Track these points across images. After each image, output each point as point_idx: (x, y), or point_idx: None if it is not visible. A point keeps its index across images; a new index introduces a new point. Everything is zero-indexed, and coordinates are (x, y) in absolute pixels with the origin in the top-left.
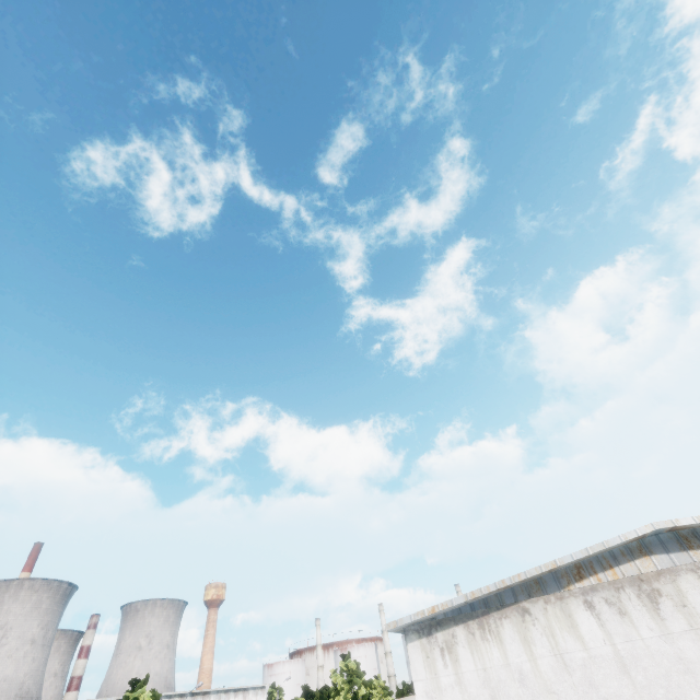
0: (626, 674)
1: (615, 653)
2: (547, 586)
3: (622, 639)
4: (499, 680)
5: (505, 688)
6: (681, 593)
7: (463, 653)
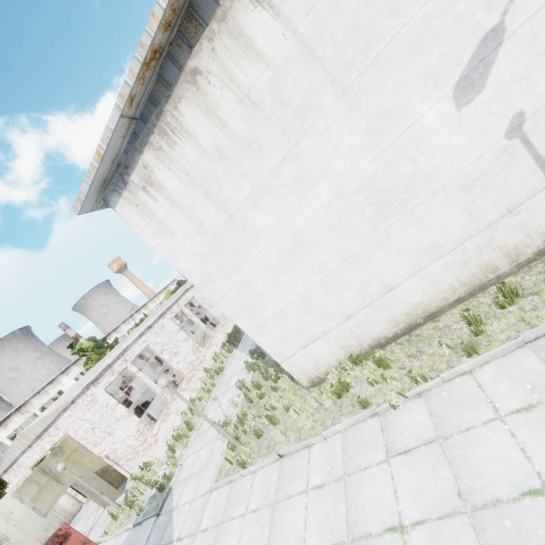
0: (314, 60)
1: (298, 43)
2: (203, 13)
3: (303, 14)
4: (203, 174)
5: (212, 176)
6: None
7: (162, 176)
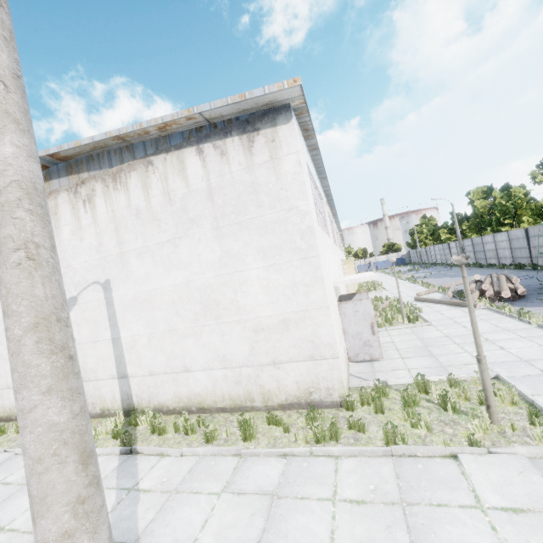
0: None
1: None
2: None
3: None
4: None
5: None
6: (57, 206)
7: None
